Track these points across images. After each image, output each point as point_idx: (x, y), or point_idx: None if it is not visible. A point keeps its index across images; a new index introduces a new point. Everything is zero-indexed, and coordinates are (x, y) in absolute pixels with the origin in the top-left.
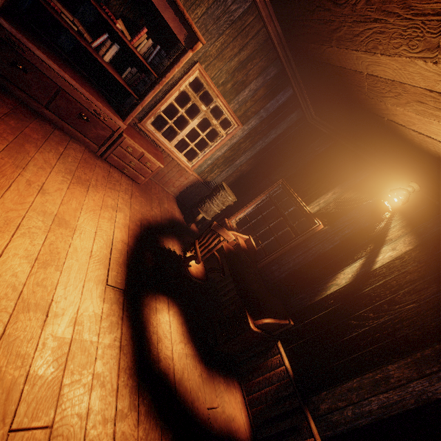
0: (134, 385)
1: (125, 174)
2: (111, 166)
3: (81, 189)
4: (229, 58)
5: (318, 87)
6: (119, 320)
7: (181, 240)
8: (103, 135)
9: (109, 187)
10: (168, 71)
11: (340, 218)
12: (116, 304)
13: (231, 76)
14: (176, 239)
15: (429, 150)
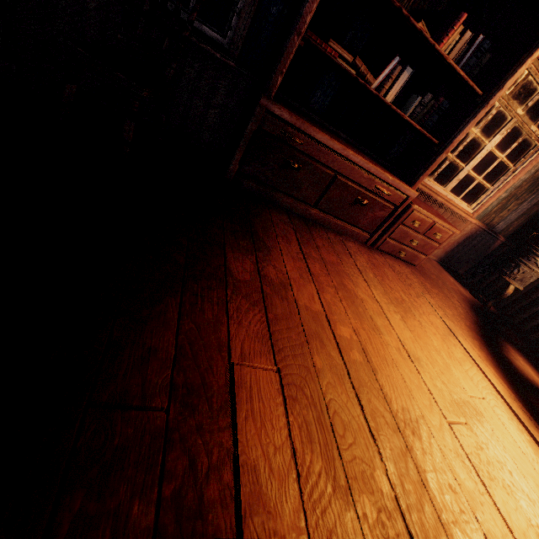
0: None
1: (398, 259)
2: (384, 254)
3: (416, 323)
4: None
5: None
6: None
7: (508, 341)
8: (380, 216)
9: (414, 294)
10: (508, 74)
11: None
12: None
13: None
14: (505, 342)
15: None
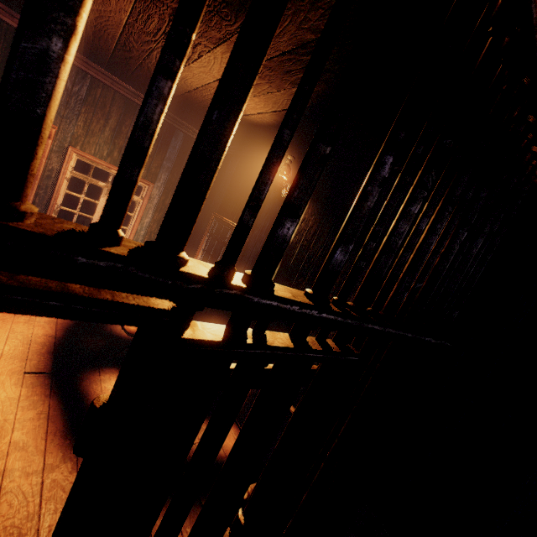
0: (67, 443)
1: None
2: None
3: None
4: (100, 130)
5: (192, 119)
6: (44, 398)
7: None
8: None
9: None
10: None
11: (260, 217)
12: (40, 386)
13: (112, 145)
14: None
15: (268, 123)
